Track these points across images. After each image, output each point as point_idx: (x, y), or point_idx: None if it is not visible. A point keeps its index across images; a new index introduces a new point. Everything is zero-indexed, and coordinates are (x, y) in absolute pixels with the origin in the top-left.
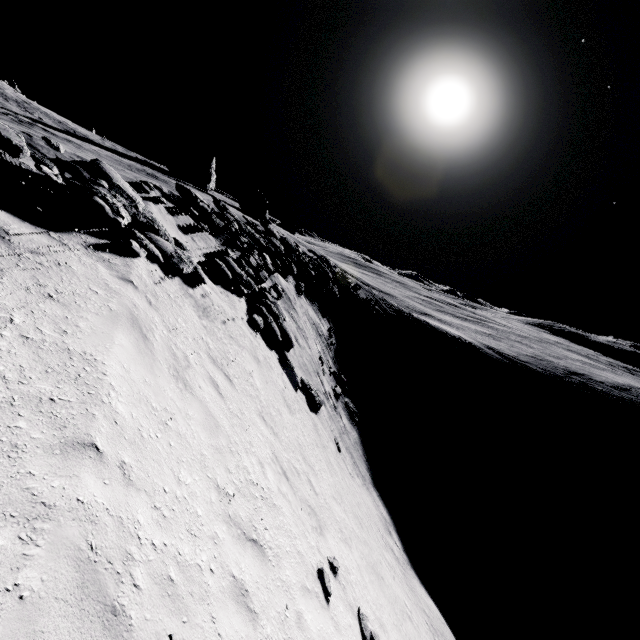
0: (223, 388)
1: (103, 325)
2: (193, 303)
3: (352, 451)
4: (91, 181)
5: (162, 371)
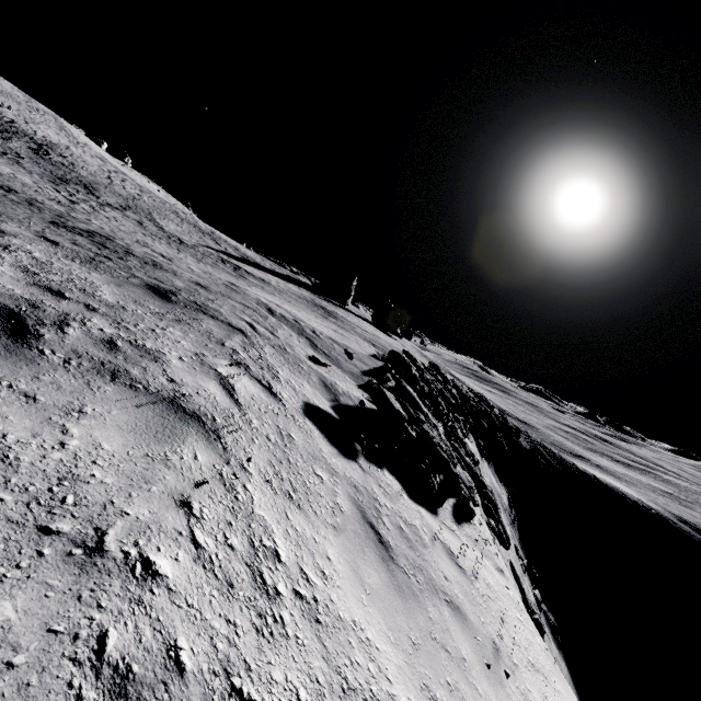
0: None
1: (568, 695)
2: None
3: None
4: (418, 419)
5: None
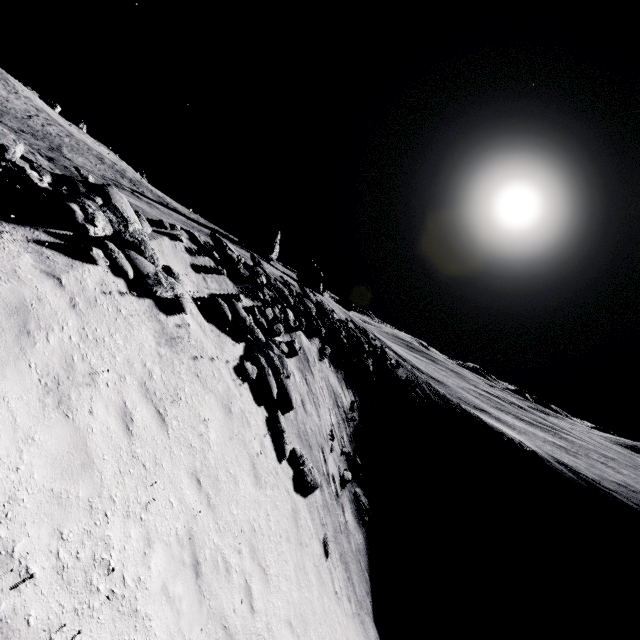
0: (140, 425)
1: None
2: (158, 328)
3: (349, 560)
4: (84, 195)
5: (24, 375)
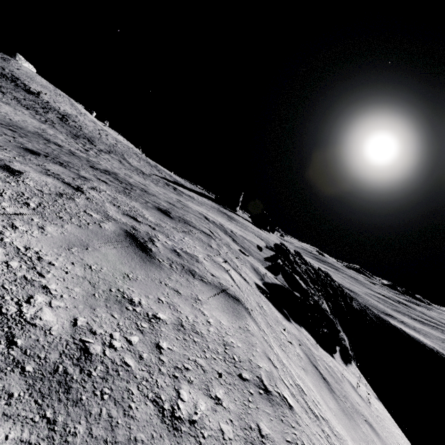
0: None
1: None
2: None
3: None
4: (310, 292)
5: None
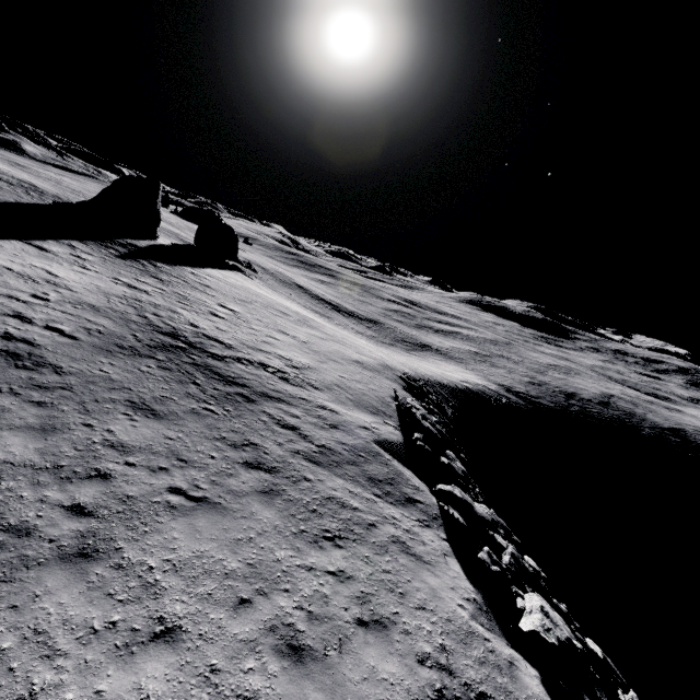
0: None
1: None
2: None
3: None
4: None
5: None
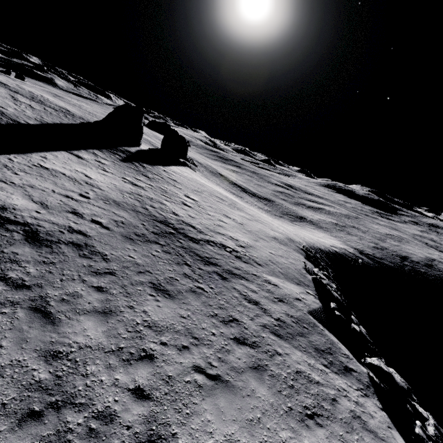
0: None
1: None
2: None
3: None
4: None
5: None
